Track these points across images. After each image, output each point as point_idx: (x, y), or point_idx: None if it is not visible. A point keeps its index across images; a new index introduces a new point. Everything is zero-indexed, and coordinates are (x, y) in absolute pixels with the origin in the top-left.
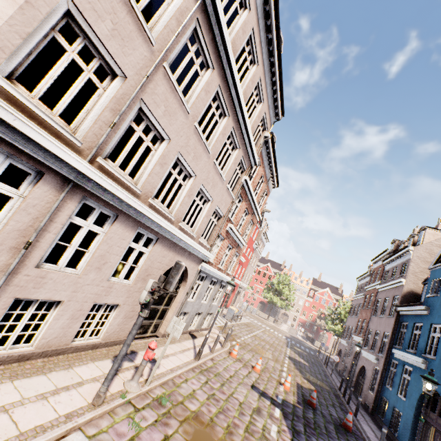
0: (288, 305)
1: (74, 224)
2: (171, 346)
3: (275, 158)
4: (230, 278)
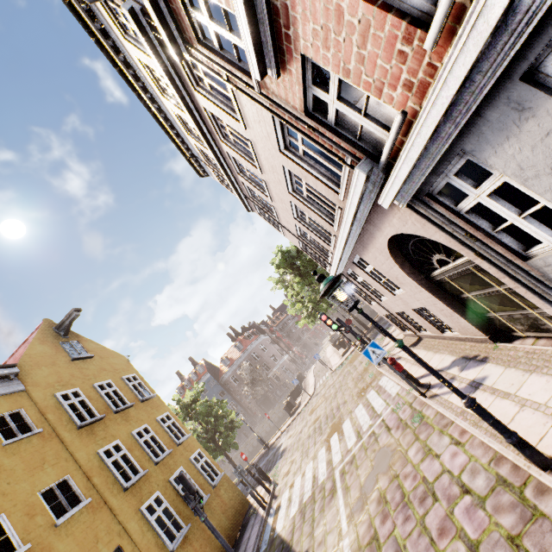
0: None
1: None
2: None
3: None
4: None
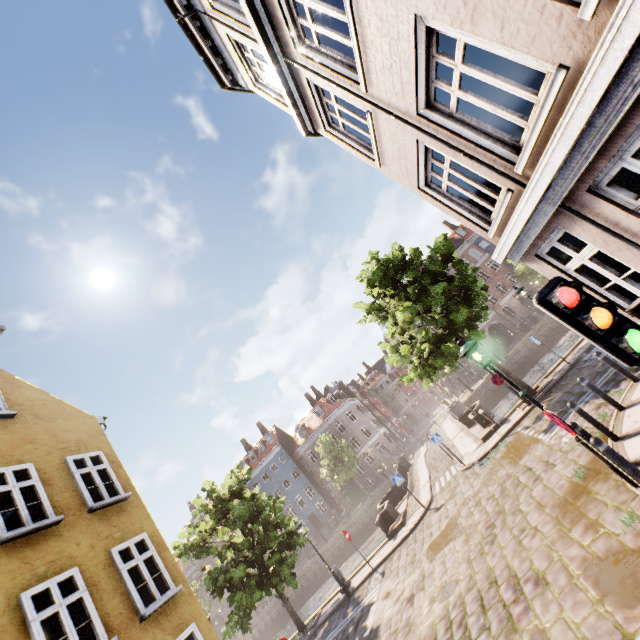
0: None
1: None
2: None
3: None
4: None
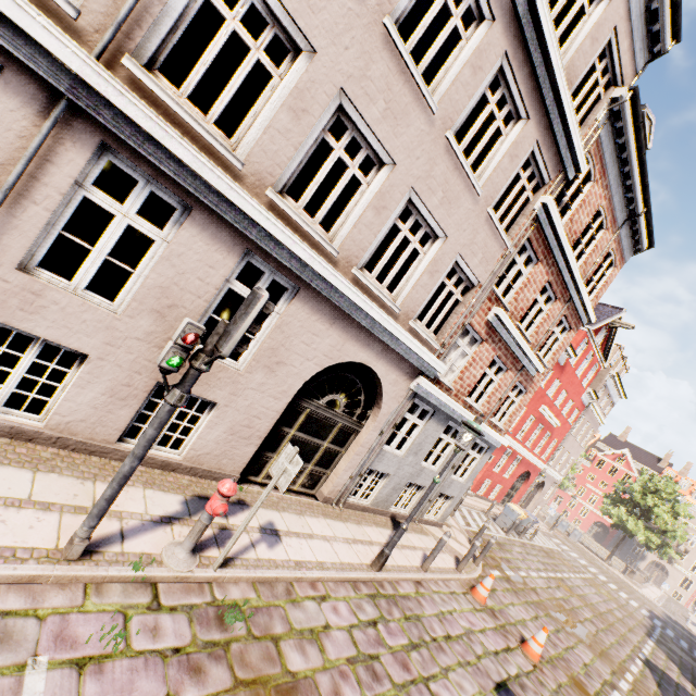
0: (666, 546)
1: (237, 297)
2: (331, 524)
3: (642, 161)
4: (497, 435)
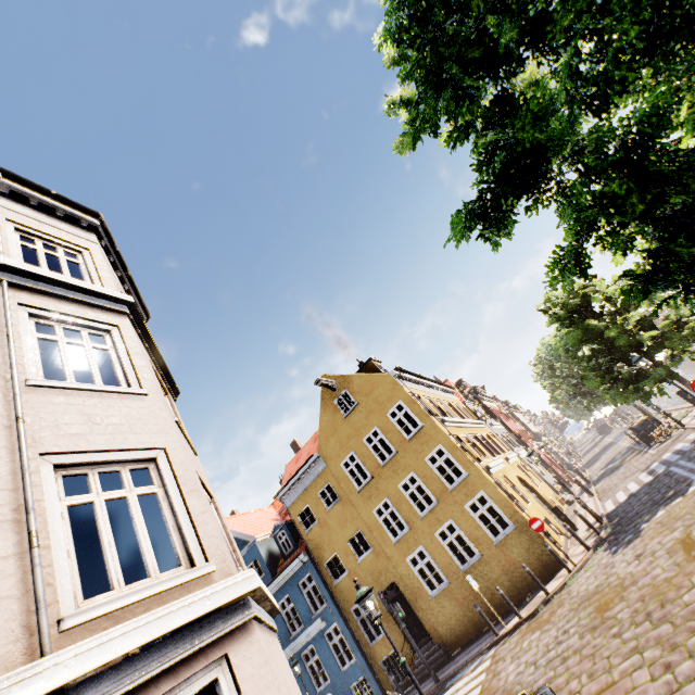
0: None
1: None
2: None
3: None
4: None
